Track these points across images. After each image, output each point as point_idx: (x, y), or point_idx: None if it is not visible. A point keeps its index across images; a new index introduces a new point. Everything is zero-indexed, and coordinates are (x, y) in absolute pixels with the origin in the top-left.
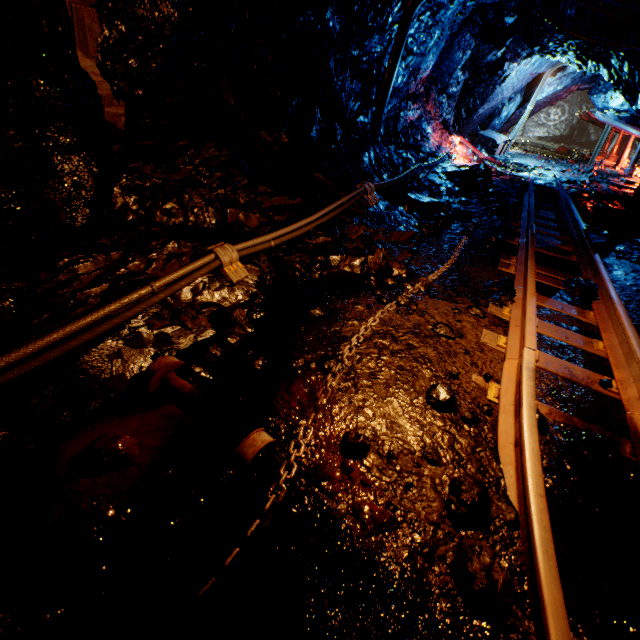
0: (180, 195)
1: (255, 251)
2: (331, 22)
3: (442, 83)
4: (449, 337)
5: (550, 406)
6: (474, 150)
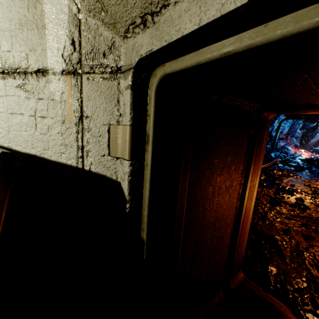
0: None
1: None
2: None
3: (291, 134)
4: (307, 182)
5: None
6: (311, 154)
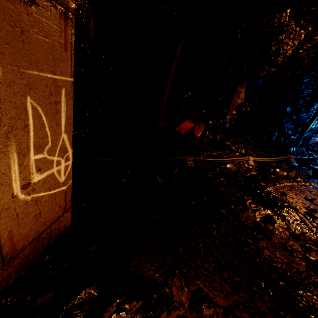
0: (238, 144)
1: (256, 160)
2: (287, 110)
3: None
4: (315, 194)
5: None
6: None
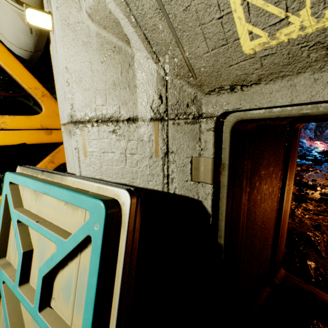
0: None
1: None
2: None
3: (305, 126)
4: None
5: None
6: (327, 145)
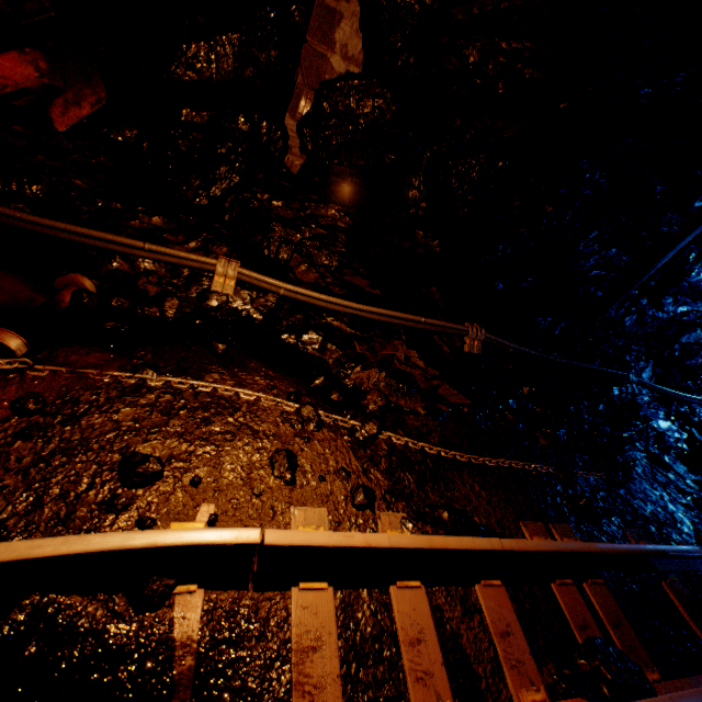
0: (268, 224)
1: (259, 285)
2: (586, 175)
3: None
4: (273, 468)
5: (204, 617)
6: None
